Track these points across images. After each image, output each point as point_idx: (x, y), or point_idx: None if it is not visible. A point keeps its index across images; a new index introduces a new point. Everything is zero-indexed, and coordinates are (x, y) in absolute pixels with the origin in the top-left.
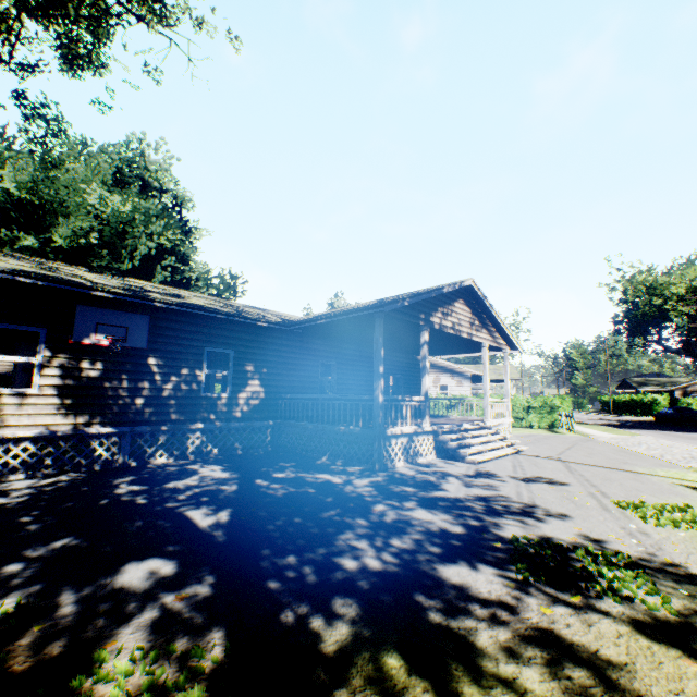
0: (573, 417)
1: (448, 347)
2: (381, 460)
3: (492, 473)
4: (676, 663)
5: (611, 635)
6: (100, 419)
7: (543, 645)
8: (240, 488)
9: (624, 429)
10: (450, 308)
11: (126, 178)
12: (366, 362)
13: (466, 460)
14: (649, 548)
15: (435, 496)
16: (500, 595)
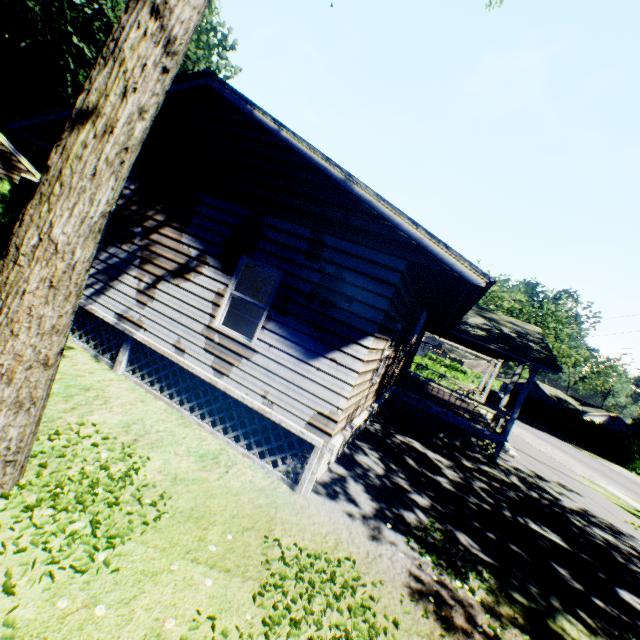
0: None
1: (469, 347)
2: (497, 456)
3: (538, 474)
4: None
5: None
6: (375, 397)
7: None
8: (489, 487)
9: None
10: None
11: None
12: (419, 338)
13: (508, 453)
14: None
15: (569, 507)
16: None
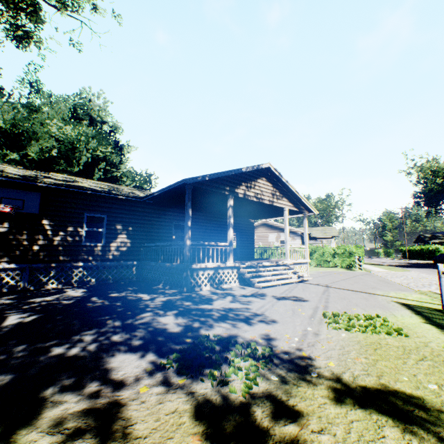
0: (360, 259)
1: (264, 212)
2: (188, 285)
3: (264, 294)
4: (183, 439)
5: (165, 412)
6: (7, 259)
7: (96, 418)
8: (73, 302)
9: (404, 268)
10: (253, 183)
11: (80, 115)
12: (210, 223)
13: (255, 285)
14: (304, 345)
15: (198, 307)
16: (128, 376)
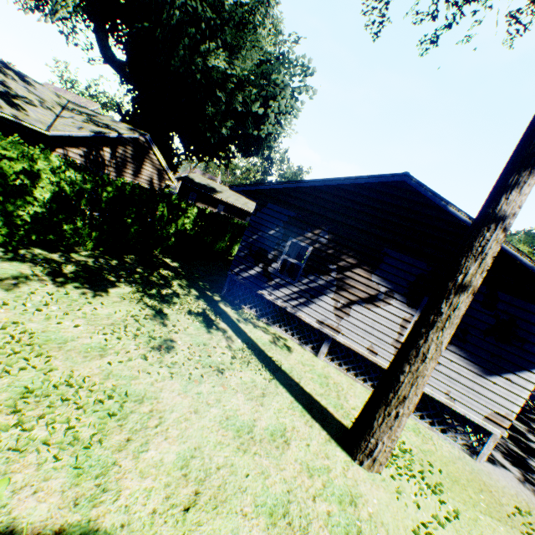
0: None
1: None
2: None
3: None
4: None
5: None
6: None
7: None
8: None
9: None
10: None
11: None
12: None
13: None
14: None
15: None
16: None
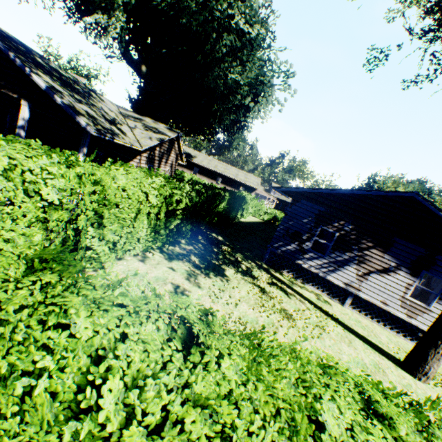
0: None
1: None
2: None
3: None
4: None
5: None
6: None
7: None
8: None
9: None
10: None
11: None
12: None
13: None
14: None
15: None
16: None
